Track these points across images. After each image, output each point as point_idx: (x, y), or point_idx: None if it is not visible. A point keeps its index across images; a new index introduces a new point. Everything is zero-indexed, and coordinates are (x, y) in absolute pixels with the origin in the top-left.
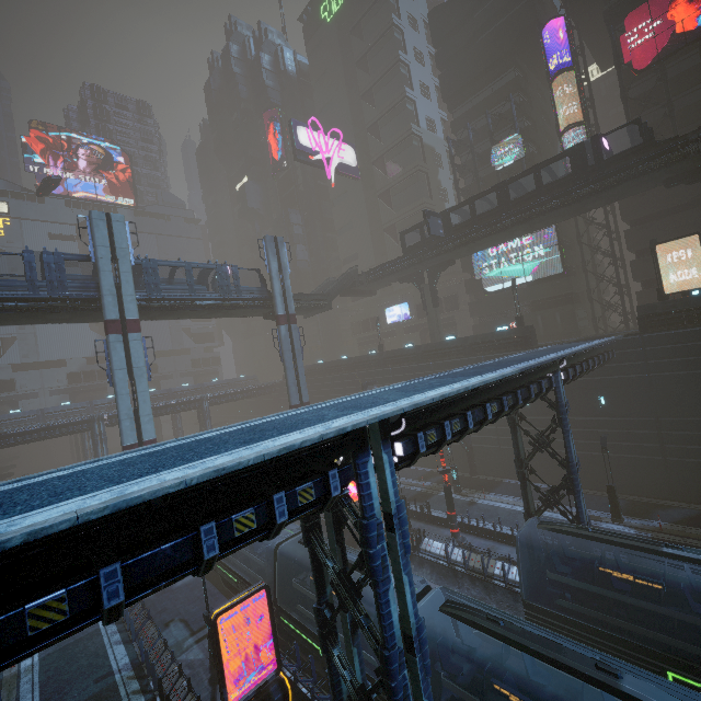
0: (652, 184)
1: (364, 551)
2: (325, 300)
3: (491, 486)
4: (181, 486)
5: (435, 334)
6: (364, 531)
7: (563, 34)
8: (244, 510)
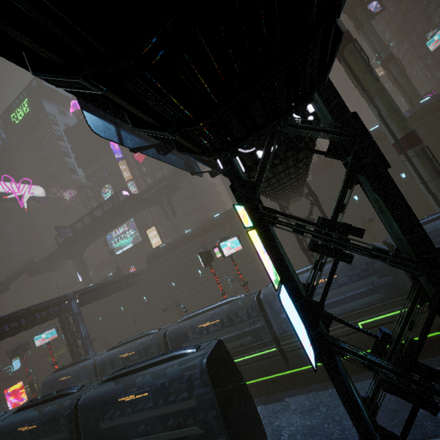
0: (145, 206)
1: None
2: (5, 285)
3: None
4: None
5: (87, 284)
6: None
7: None
8: None
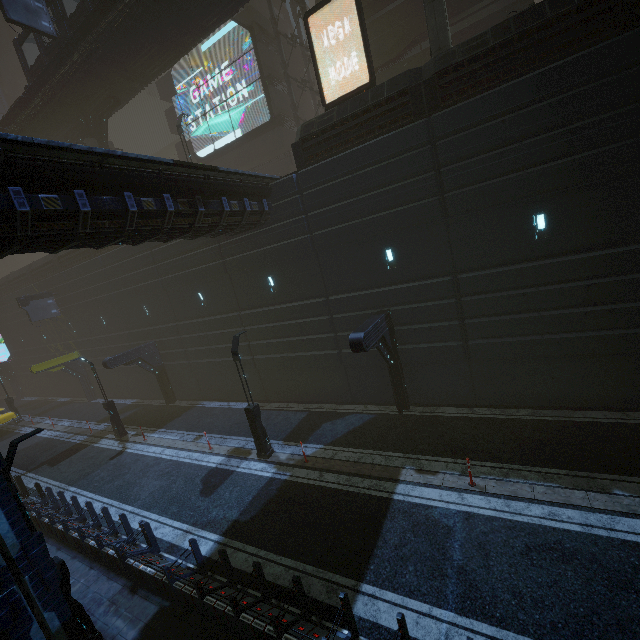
0: None
1: None
2: None
3: (173, 418)
4: None
5: None
6: None
7: None
8: None
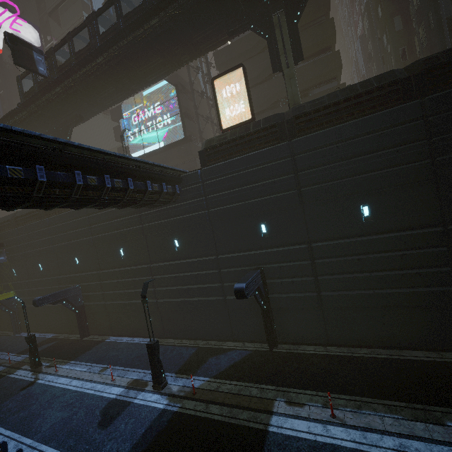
0: (219, 34)
1: None
2: None
3: (84, 351)
4: None
5: None
6: None
7: None
8: None
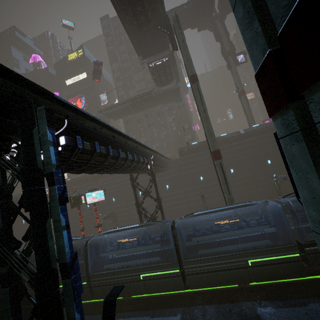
0: None
1: None
2: None
3: None
4: None
5: None
6: None
7: None
8: None
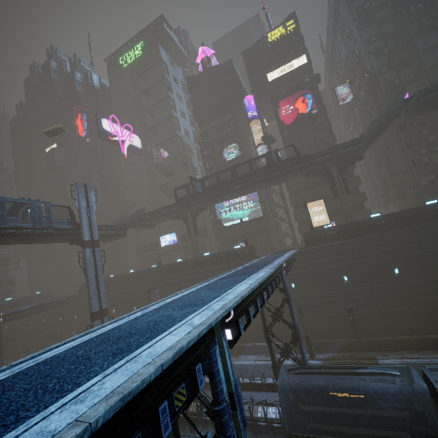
0: (300, 175)
1: (218, 437)
2: (122, 230)
3: (239, 350)
4: (84, 436)
5: (197, 252)
6: (218, 417)
7: (251, 104)
8: (131, 437)
